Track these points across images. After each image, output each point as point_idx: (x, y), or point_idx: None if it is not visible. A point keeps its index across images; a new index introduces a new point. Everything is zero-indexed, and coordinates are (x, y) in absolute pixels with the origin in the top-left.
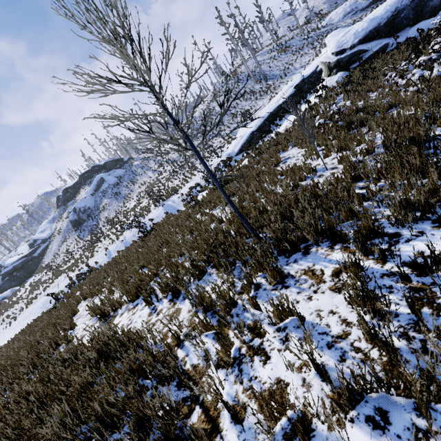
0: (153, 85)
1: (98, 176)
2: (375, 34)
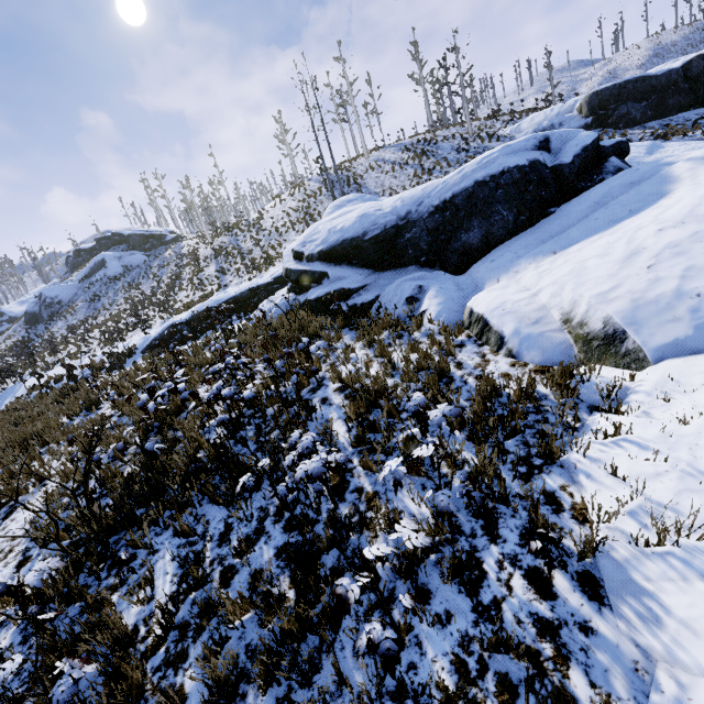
0: None
1: (100, 254)
2: (352, 251)
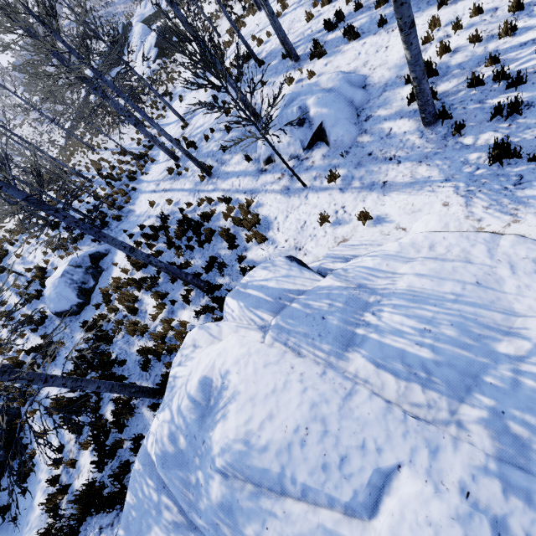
0: None
1: None
2: None
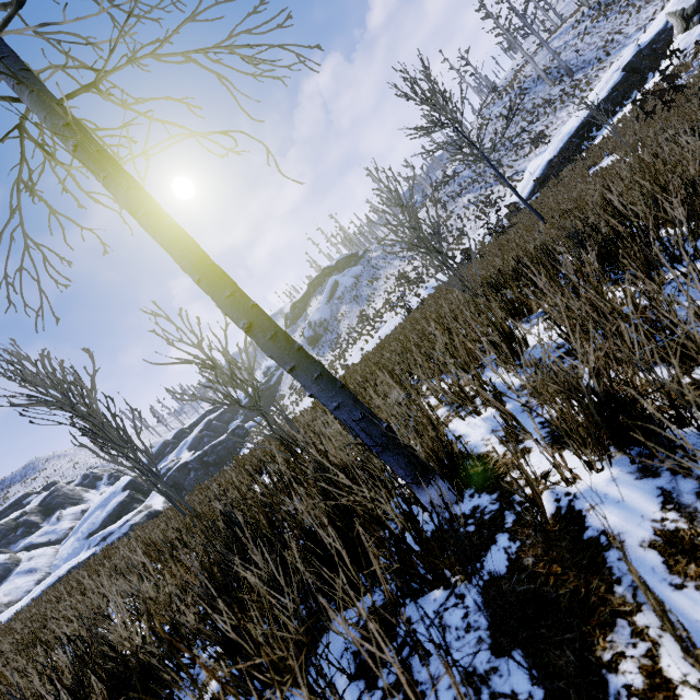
0: (458, 120)
1: (331, 279)
2: None
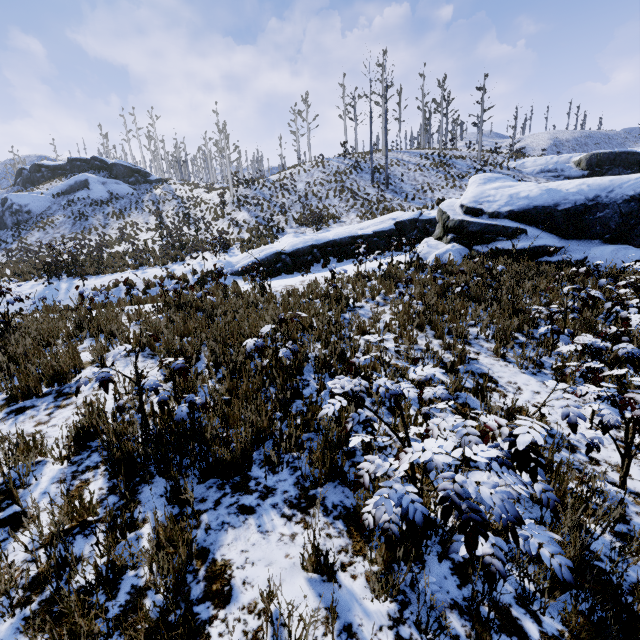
0: None
1: (83, 174)
2: (542, 217)
